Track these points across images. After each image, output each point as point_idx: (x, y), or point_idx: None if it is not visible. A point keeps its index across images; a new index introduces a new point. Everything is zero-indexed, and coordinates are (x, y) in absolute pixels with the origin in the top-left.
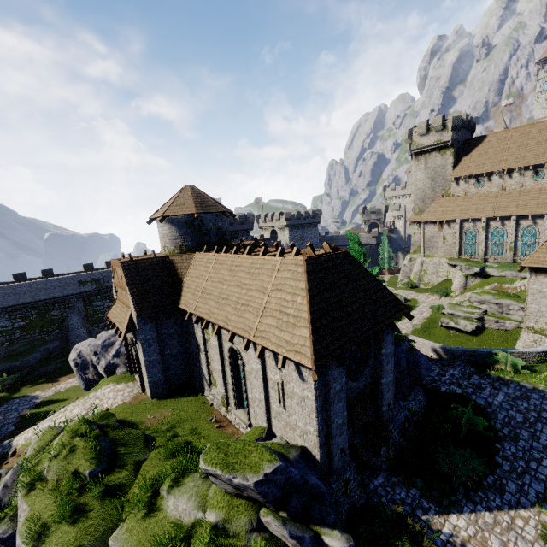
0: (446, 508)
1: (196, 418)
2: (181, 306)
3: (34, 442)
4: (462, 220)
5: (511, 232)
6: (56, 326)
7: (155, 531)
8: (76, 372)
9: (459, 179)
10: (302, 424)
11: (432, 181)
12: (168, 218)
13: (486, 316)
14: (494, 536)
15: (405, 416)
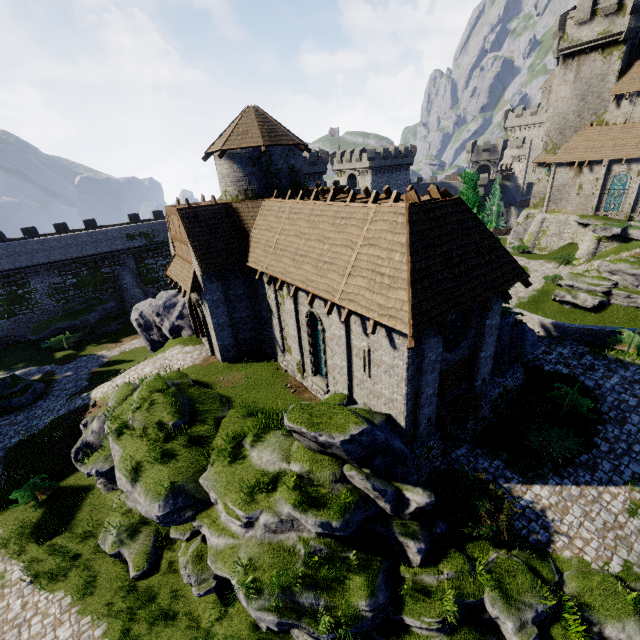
0: (530, 479)
1: (270, 383)
2: (250, 264)
3: (113, 395)
4: (612, 160)
5: None
6: (110, 285)
7: (242, 475)
8: (140, 332)
9: (622, 98)
10: (388, 392)
11: (580, 101)
12: (229, 152)
13: (615, 290)
14: (577, 506)
15: (499, 393)
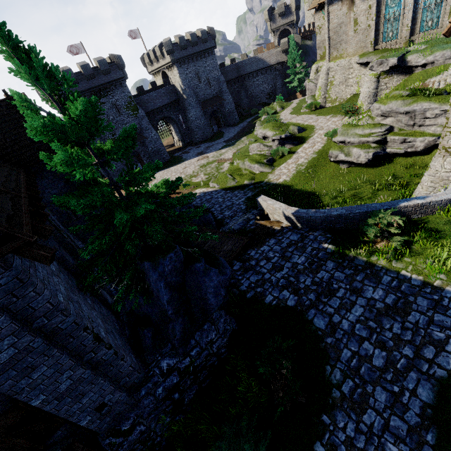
0: None
1: None
2: None
3: None
4: None
5: None
6: None
7: None
8: None
9: None
10: None
11: None
12: None
13: (390, 136)
14: None
15: (169, 388)
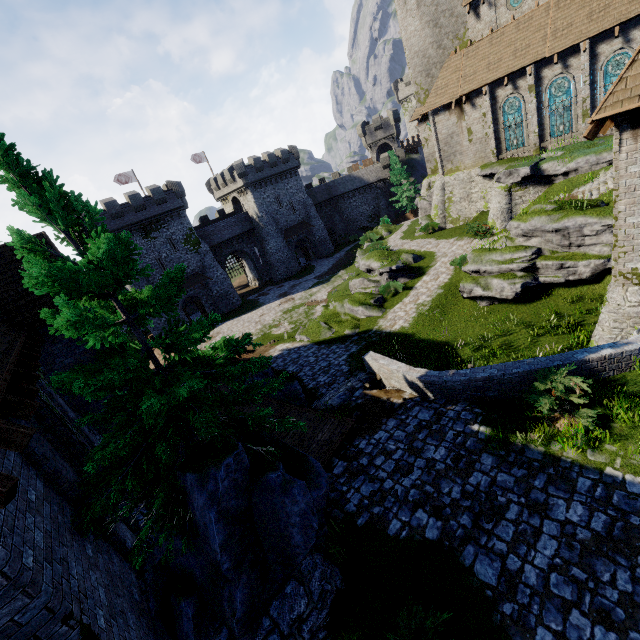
0: None
1: None
2: None
3: None
4: (493, 84)
5: (583, 77)
6: None
7: None
8: None
9: (479, 5)
10: None
11: (434, 28)
12: None
13: (540, 261)
14: None
15: None
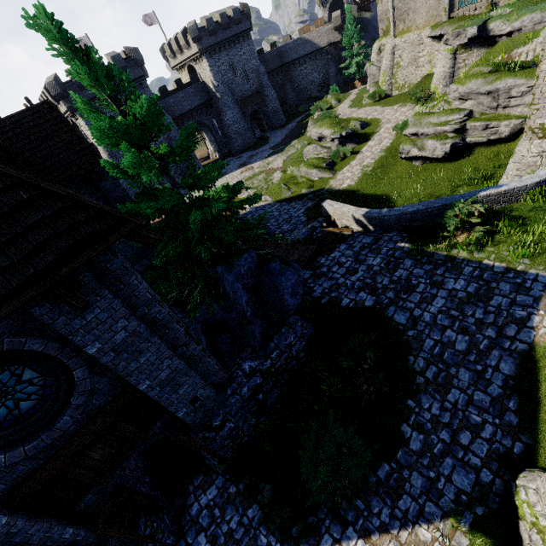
0: (294, 541)
1: None
2: None
3: None
4: None
5: None
6: None
7: None
8: None
9: None
10: None
11: None
12: None
13: (470, 122)
14: None
15: (253, 388)
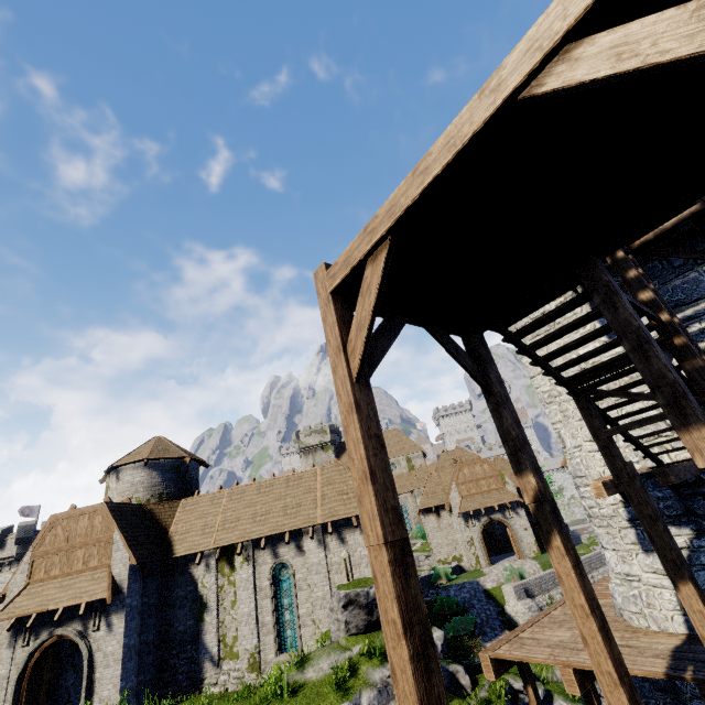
0: None
1: (223, 697)
2: (182, 553)
3: None
4: None
5: None
6: None
7: (315, 691)
8: None
9: None
10: None
11: None
12: (150, 462)
13: None
14: None
15: None
